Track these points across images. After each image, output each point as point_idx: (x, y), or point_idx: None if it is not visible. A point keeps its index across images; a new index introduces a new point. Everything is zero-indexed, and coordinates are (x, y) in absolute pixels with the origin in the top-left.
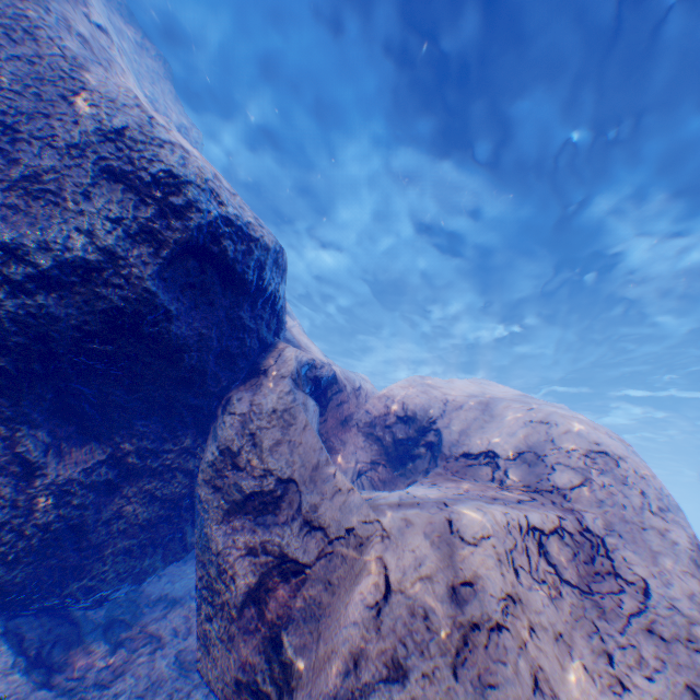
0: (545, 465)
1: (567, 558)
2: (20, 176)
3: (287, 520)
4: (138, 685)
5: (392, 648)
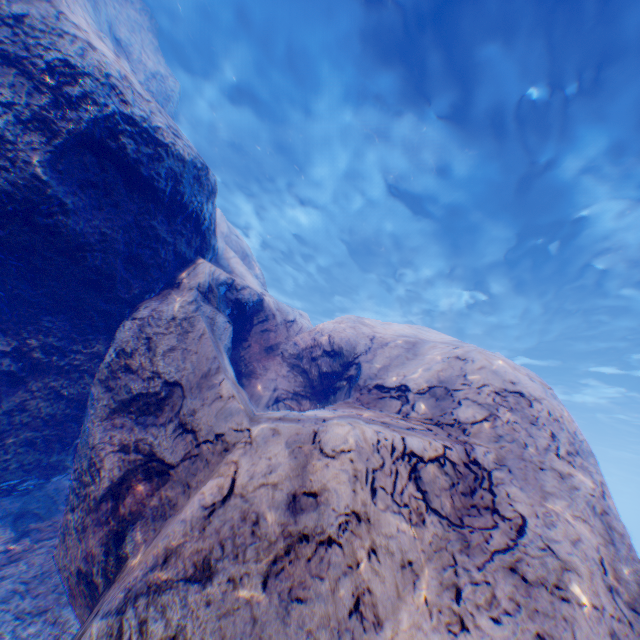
0: (452, 400)
1: (443, 487)
2: None
3: (166, 423)
4: (28, 572)
5: (209, 548)
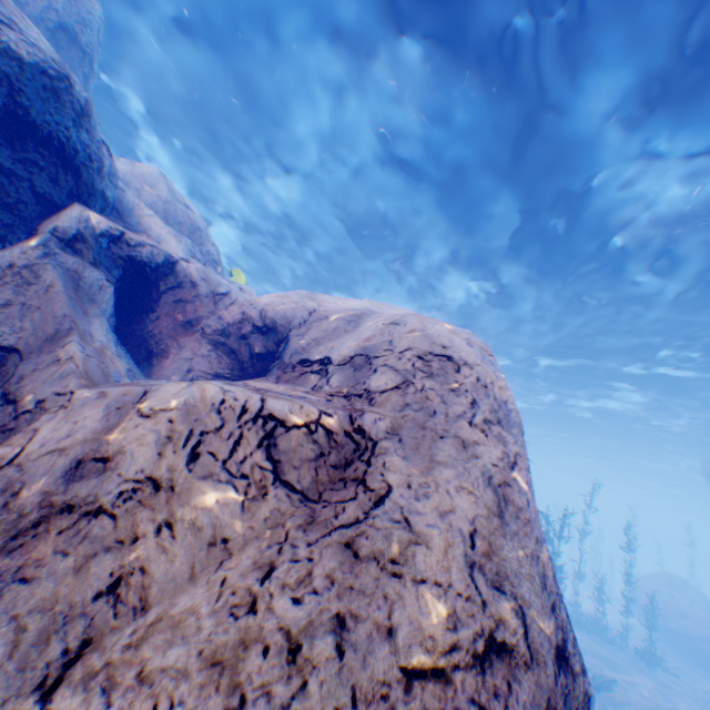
0: (371, 369)
1: (307, 457)
2: None
3: None
4: None
5: None
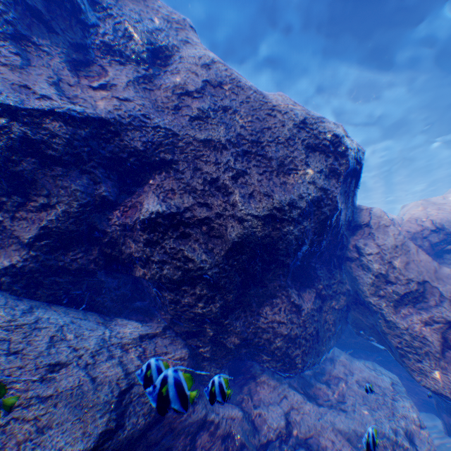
0: None
1: None
2: (275, 166)
3: (435, 303)
4: (356, 399)
5: None
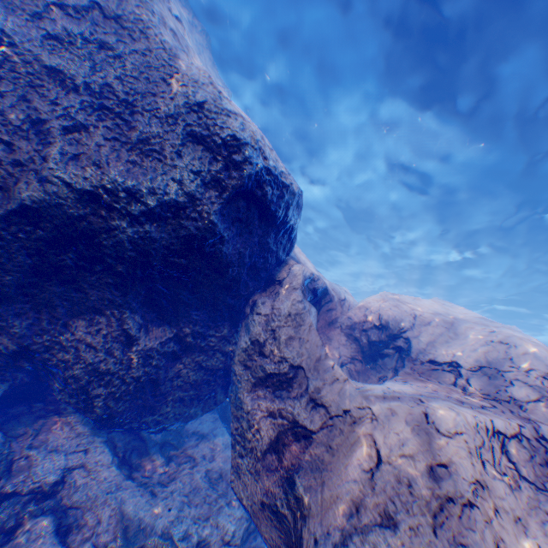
0: (504, 379)
1: (524, 458)
2: (137, 140)
3: (296, 395)
4: (184, 488)
5: (383, 502)
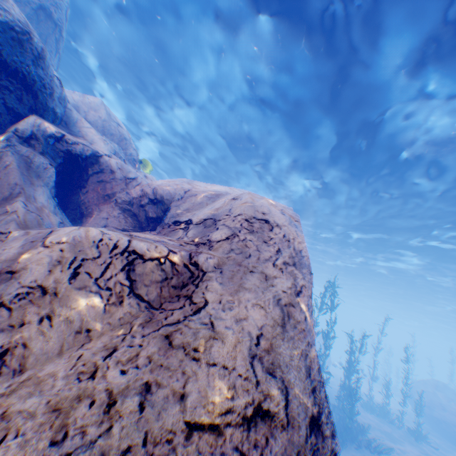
0: (215, 227)
1: (155, 280)
2: None
3: None
4: None
5: None
